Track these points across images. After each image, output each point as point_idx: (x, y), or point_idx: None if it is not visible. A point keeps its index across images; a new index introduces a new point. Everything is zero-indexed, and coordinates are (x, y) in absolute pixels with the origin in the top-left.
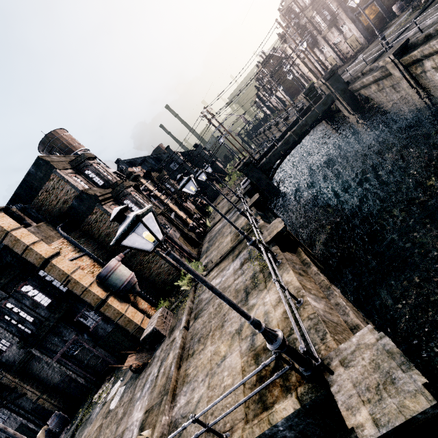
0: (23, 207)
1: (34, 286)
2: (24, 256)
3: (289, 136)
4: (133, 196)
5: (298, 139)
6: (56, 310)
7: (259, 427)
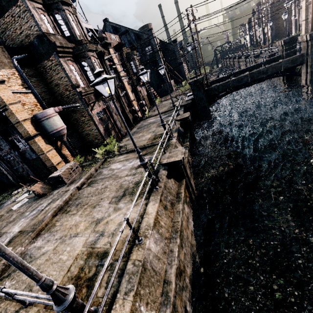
0: None
1: None
2: None
3: (245, 75)
4: (92, 62)
5: (250, 82)
6: None
7: None
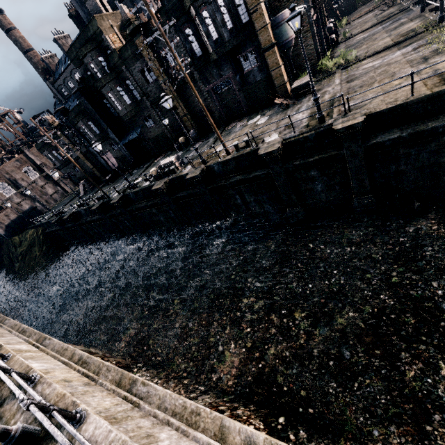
0: None
1: (225, 4)
2: None
3: None
4: None
5: None
6: (235, 37)
7: None
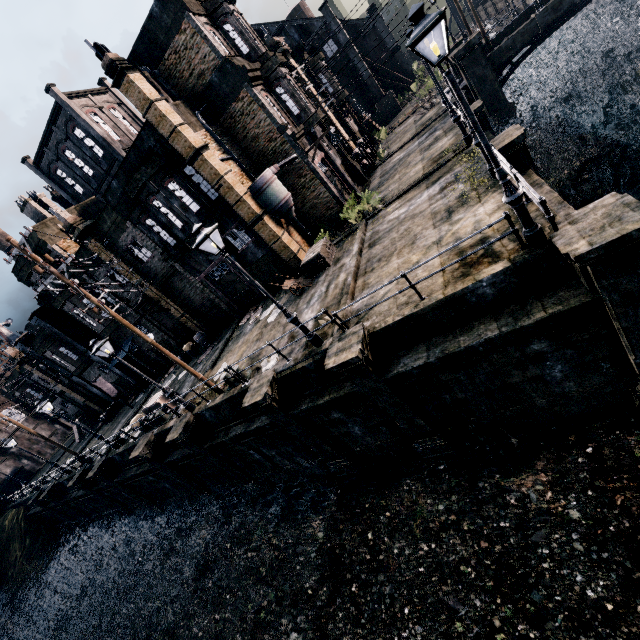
0: (153, 73)
1: (181, 186)
2: (170, 142)
3: None
4: (289, 82)
5: (579, 2)
6: (206, 219)
7: (462, 284)
